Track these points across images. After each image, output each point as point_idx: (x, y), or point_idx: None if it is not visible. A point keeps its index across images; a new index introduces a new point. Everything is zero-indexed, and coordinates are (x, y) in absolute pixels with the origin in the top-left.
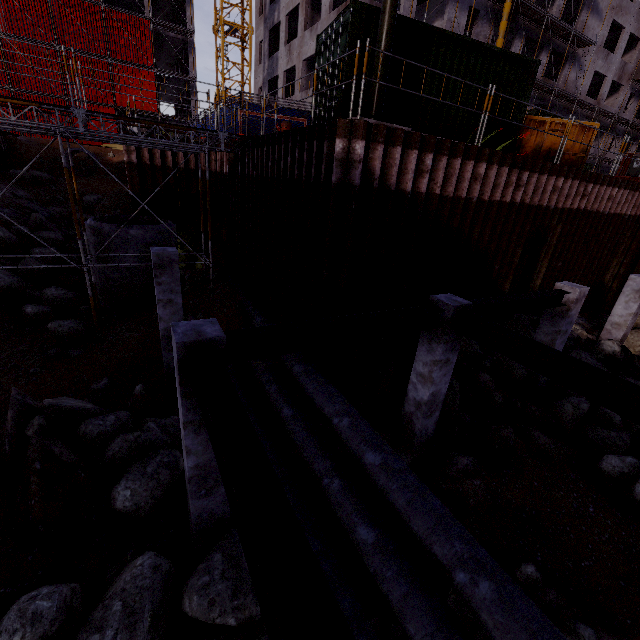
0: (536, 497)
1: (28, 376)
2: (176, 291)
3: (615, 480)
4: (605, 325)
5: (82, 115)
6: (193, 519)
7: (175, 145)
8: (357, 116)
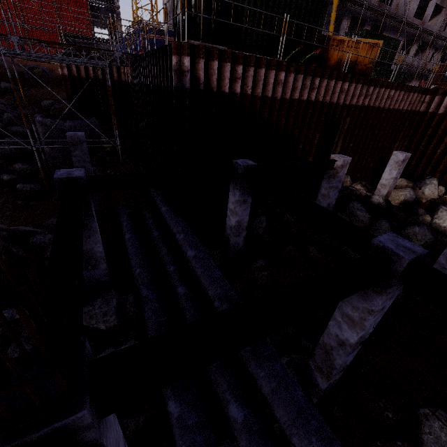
0: None
1: (5, 217)
2: (86, 161)
3: None
4: (377, 186)
5: (17, 40)
6: (87, 282)
7: (84, 61)
8: (186, 39)
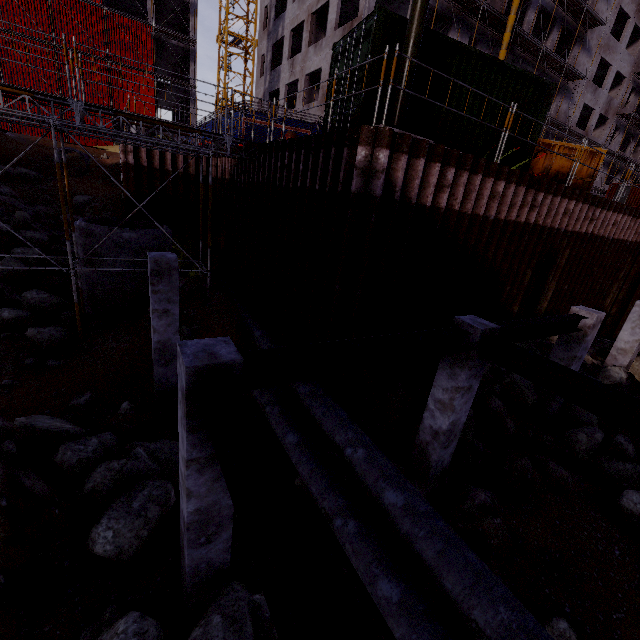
0: (559, 538)
1: None
2: (173, 301)
3: (637, 518)
4: (610, 351)
5: (80, 108)
6: (188, 571)
7: (178, 146)
8: (381, 124)
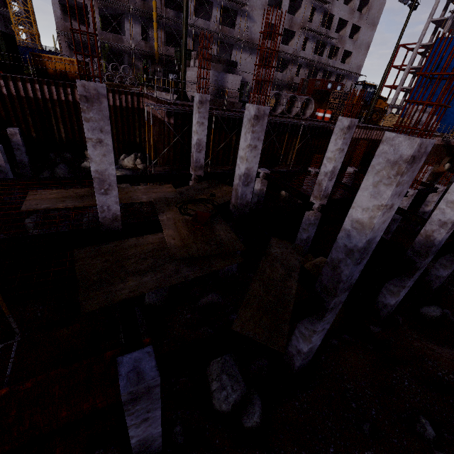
0: None
1: None
2: None
3: None
4: None
5: None
6: None
7: None
8: None
